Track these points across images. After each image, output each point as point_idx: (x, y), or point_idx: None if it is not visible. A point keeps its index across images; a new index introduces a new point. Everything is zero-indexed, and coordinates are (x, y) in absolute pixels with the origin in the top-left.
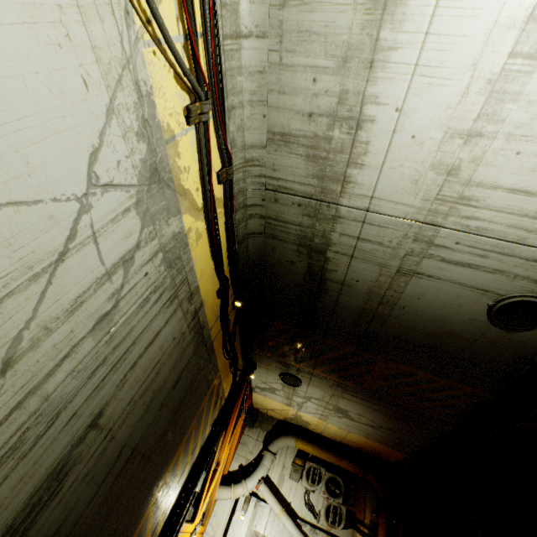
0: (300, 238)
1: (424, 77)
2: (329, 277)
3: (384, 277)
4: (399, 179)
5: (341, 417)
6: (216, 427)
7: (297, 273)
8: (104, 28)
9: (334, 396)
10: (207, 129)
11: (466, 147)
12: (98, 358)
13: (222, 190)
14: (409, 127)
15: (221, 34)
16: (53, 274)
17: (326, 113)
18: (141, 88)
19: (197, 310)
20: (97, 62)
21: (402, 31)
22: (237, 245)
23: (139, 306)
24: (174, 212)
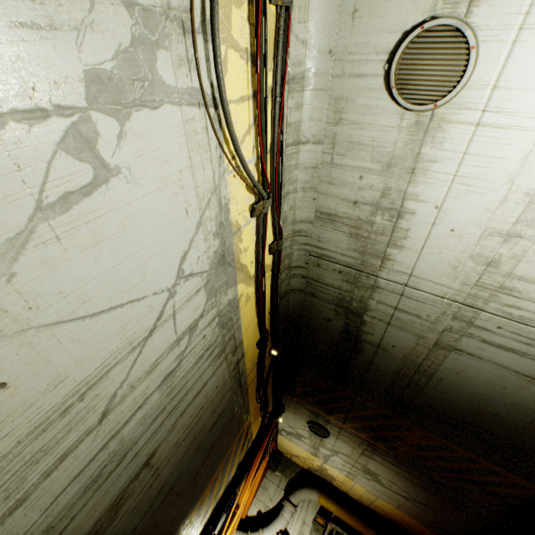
0: (339, 300)
1: (462, 185)
2: (364, 338)
3: (421, 347)
4: (438, 263)
5: (369, 479)
6: (240, 469)
7: (333, 330)
8: (204, 173)
9: (363, 455)
10: (266, 217)
11: (505, 244)
12: (160, 407)
13: (271, 258)
14: (448, 222)
15: (284, 145)
16: (143, 346)
17: (370, 203)
18: (221, 202)
19: (239, 360)
20: (196, 195)
21: (441, 149)
22: (278, 300)
23: (195, 362)
24: (231, 284)
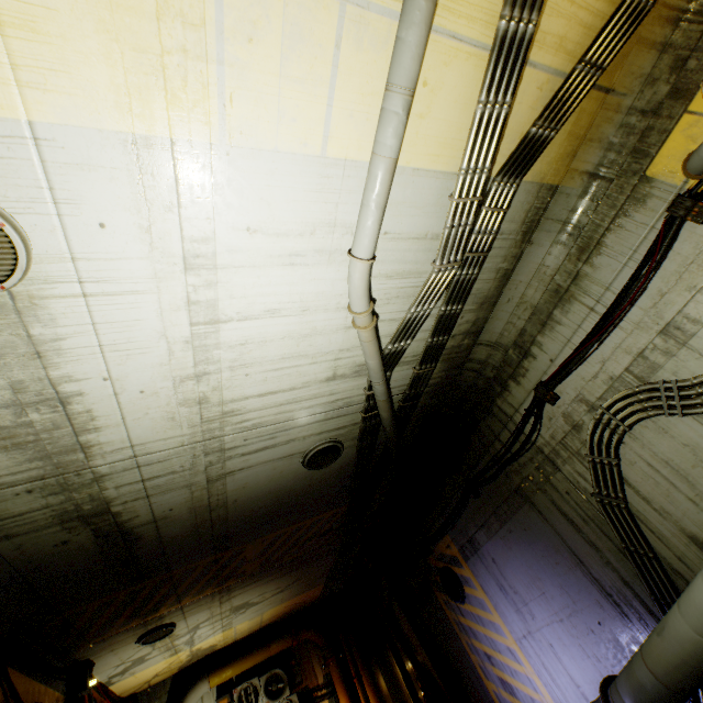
0: (60, 516)
1: (118, 351)
2: (133, 525)
3: (199, 491)
4: (154, 423)
5: (245, 611)
6: None
7: (83, 546)
8: None
9: (224, 603)
10: None
11: (201, 383)
12: None
13: None
14: (132, 387)
15: None
16: None
17: (3, 405)
18: None
19: None
20: None
21: (60, 325)
22: None
23: None
24: None
